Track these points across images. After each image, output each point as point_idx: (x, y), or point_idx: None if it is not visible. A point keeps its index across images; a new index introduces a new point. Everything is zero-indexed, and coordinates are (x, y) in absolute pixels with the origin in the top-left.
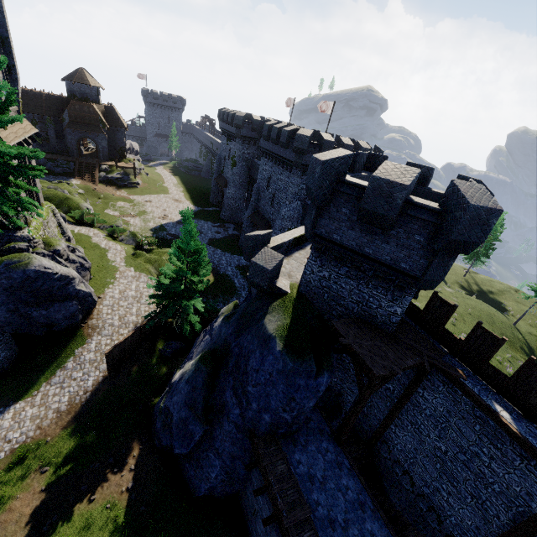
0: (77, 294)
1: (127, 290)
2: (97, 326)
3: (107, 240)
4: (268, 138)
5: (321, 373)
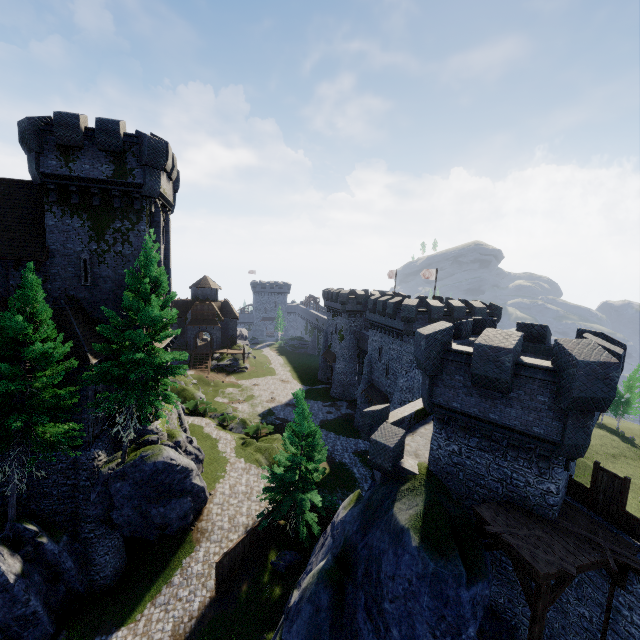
0: (192, 488)
1: (237, 485)
2: (206, 530)
3: (218, 429)
4: (374, 311)
5: (474, 579)
